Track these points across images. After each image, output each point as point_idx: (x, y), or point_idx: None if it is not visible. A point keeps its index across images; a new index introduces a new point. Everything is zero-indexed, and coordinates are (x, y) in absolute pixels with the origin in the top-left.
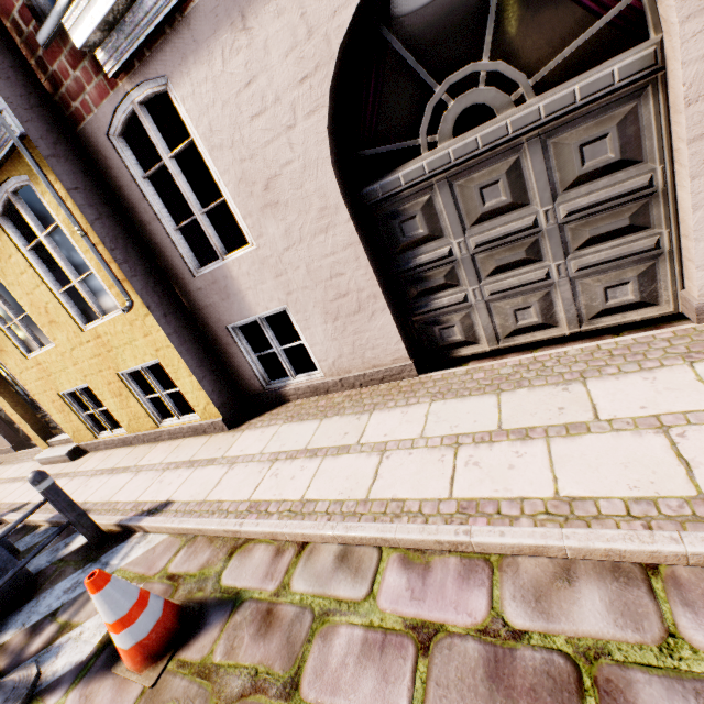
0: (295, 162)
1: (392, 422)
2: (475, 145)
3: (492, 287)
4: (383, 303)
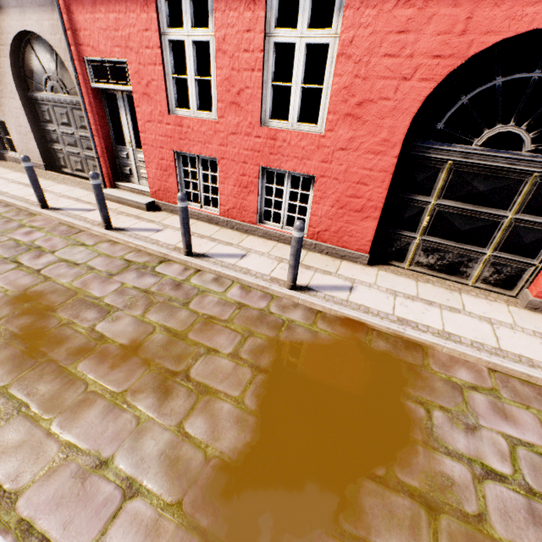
0: (2, 69)
1: (15, 175)
2: (56, 99)
3: (68, 150)
4: (33, 136)
